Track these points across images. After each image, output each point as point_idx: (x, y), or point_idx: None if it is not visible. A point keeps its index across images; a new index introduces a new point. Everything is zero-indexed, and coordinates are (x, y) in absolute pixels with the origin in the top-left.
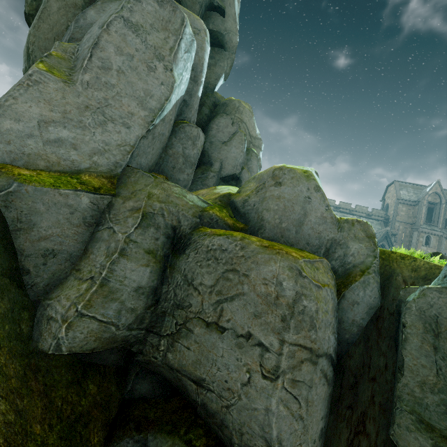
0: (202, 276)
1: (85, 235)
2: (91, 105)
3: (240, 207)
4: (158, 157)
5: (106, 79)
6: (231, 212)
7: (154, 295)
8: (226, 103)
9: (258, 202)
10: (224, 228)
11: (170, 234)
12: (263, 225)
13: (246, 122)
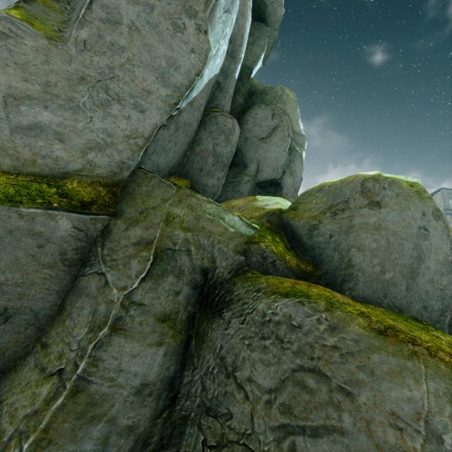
0: (252, 367)
1: (63, 279)
2: (89, 75)
3: (304, 236)
4: (181, 155)
5: (112, 39)
6: (286, 240)
7: (168, 391)
8: (265, 91)
9: (338, 231)
10: (286, 274)
11: (197, 281)
12: (353, 274)
13: (290, 114)
